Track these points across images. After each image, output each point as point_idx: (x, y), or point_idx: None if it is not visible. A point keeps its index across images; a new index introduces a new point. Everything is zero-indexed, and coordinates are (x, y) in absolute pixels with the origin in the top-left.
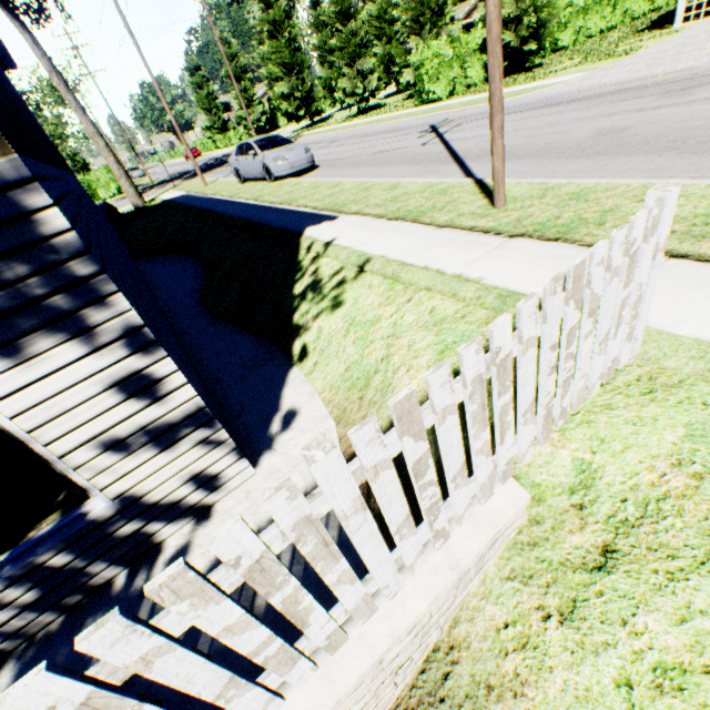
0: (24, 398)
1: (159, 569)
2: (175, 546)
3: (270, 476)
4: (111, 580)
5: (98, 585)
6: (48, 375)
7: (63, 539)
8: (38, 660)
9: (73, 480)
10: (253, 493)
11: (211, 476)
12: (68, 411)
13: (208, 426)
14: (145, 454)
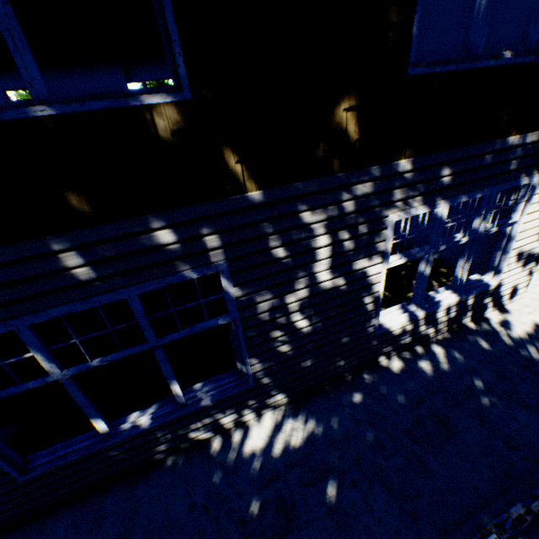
0: (528, 217)
1: (495, 325)
2: (495, 318)
3: (533, 300)
4: (464, 324)
5: (460, 324)
6: (538, 210)
7: (477, 292)
8: (451, 345)
9: (498, 264)
10: (529, 305)
11: (515, 289)
12: (528, 229)
13: (536, 261)
14: (518, 264)
